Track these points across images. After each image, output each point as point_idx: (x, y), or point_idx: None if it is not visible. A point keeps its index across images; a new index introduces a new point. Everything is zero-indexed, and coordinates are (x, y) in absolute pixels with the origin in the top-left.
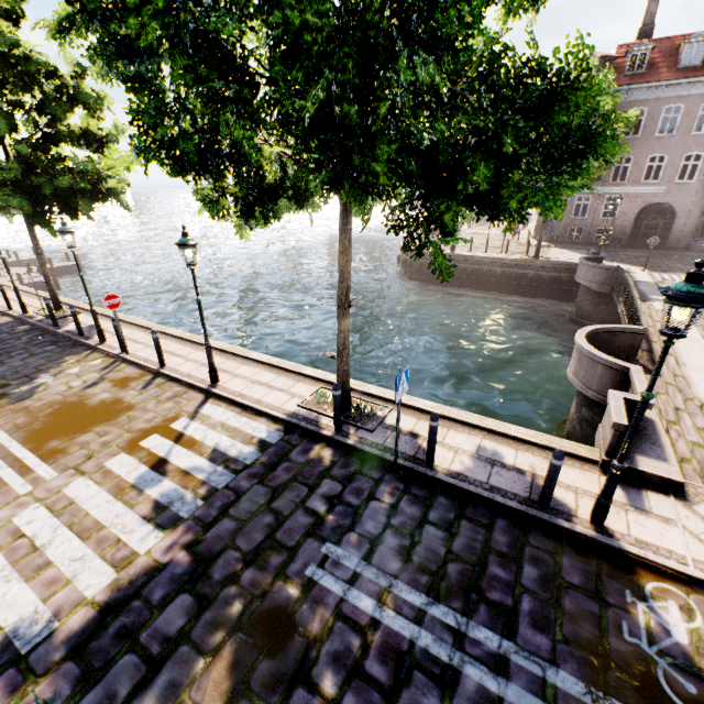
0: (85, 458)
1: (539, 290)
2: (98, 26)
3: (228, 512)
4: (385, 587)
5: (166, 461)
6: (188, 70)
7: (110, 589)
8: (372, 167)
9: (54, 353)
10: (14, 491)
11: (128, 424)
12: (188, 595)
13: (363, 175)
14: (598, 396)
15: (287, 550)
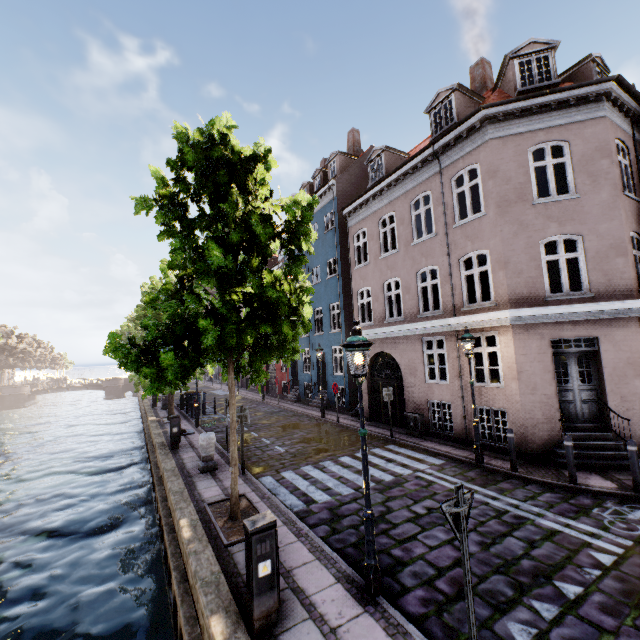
0: None
1: None
2: None
3: None
4: None
5: None
6: None
7: None
8: None
9: None
10: None
11: None
12: None
13: None
14: None
15: None
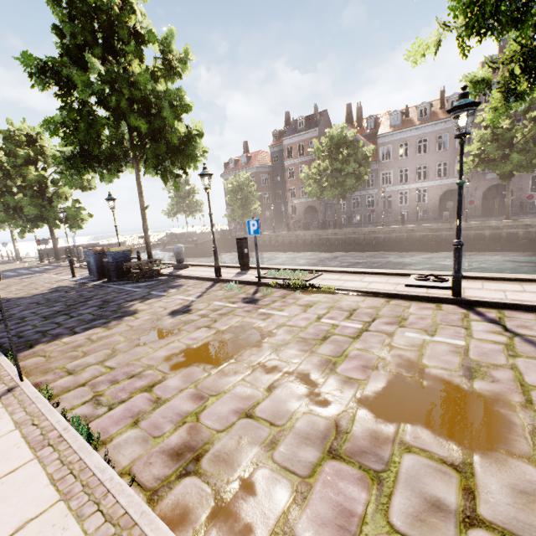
0: None
1: None
2: None
3: None
4: None
5: None
6: None
7: None
8: None
9: None
10: None
11: None
12: None
13: None
14: None
15: None
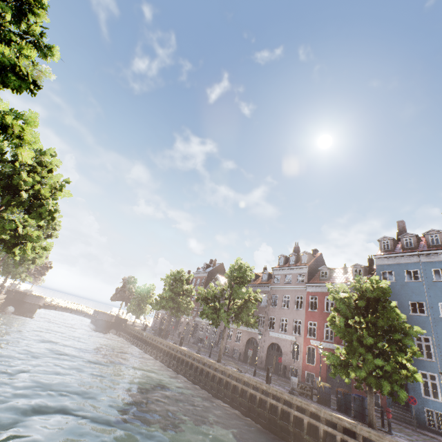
0: None
1: None
2: None
3: None
4: None
5: None
6: None
7: None
8: None
9: None
10: None
11: None
12: None
13: None
14: None
15: None
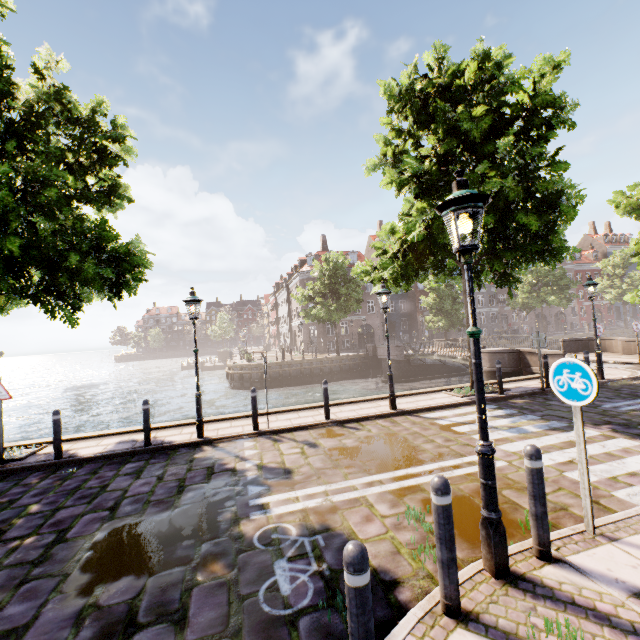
0: (466, 446)
1: (348, 375)
2: (509, 177)
3: (567, 417)
4: (634, 402)
5: (496, 426)
6: (519, 199)
7: (633, 439)
8: (556, 239)
9: (163, 462)
10: (499, 466)
11: (422, 434)
12: (639, 426)
13: (553, 242)
14: (512, 368)
15: (605, 411)
